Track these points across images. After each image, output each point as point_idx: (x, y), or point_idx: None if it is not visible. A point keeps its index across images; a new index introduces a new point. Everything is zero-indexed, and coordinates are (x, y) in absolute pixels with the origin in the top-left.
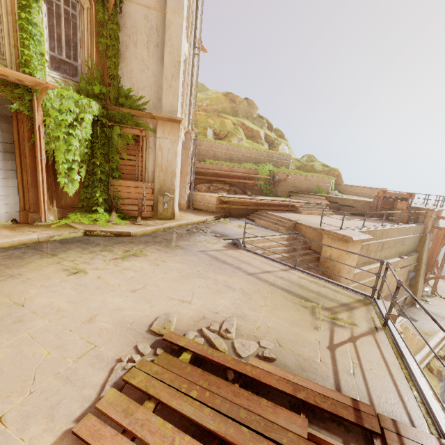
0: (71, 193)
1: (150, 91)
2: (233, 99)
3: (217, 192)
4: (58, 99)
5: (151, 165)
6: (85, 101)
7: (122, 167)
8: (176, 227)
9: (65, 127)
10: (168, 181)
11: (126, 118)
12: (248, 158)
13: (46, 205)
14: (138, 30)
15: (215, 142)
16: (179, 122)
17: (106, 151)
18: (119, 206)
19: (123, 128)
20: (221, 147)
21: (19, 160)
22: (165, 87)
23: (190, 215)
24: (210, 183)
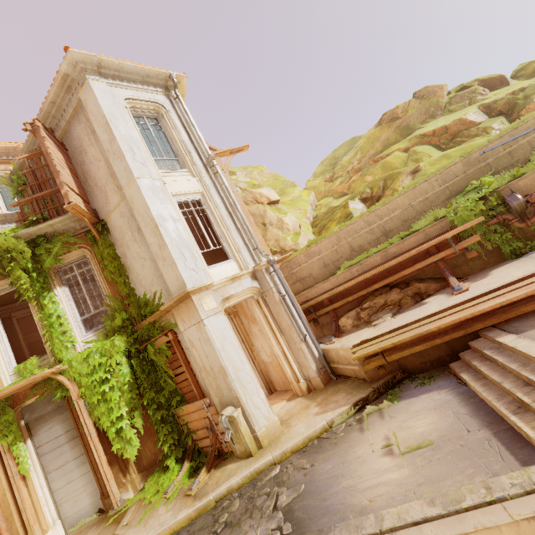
0: (133, 456)
1: (157, 280)
2: (391, 117)
3: (372, 320)
4: (84, 362)
5: (198, 371)
6: (108, 345)
7: (181, 385)
8: (247, 482)
9: (100, 385)
10: (223, 386)
11: (150, 330)
12: (422, 204)
13: (112, 485)
14: (124, 233)
15: (339, 231)
16: (189, 296)
17: (154, 378)
18: (197, 442)
19: (155, 343)
20: (354, 229)
21: (82, 441)
22: (161, 265)
23: (306, 417)
24: (361, 303)
